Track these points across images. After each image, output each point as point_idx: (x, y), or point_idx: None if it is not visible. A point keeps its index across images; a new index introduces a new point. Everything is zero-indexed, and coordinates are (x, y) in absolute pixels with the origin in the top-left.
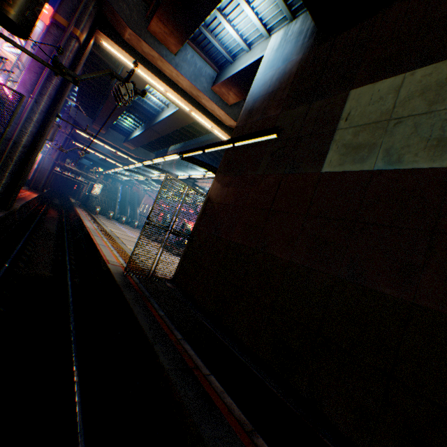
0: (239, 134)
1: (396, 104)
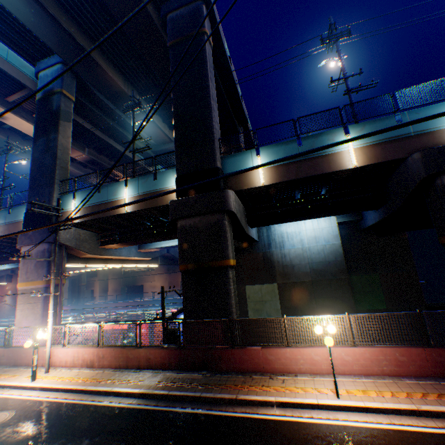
0: None
1: (262, 295)
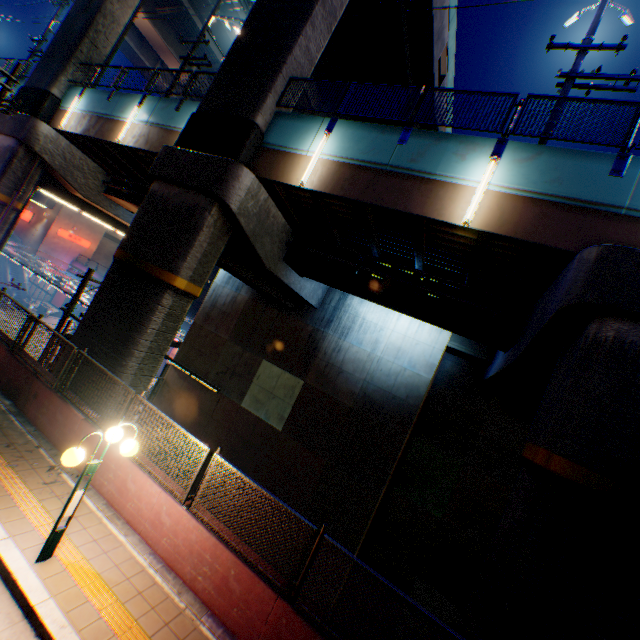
0: (197, 333)
1: (276, 386)
